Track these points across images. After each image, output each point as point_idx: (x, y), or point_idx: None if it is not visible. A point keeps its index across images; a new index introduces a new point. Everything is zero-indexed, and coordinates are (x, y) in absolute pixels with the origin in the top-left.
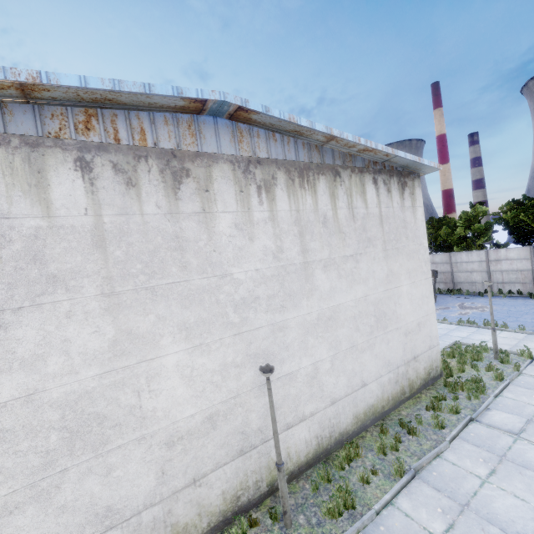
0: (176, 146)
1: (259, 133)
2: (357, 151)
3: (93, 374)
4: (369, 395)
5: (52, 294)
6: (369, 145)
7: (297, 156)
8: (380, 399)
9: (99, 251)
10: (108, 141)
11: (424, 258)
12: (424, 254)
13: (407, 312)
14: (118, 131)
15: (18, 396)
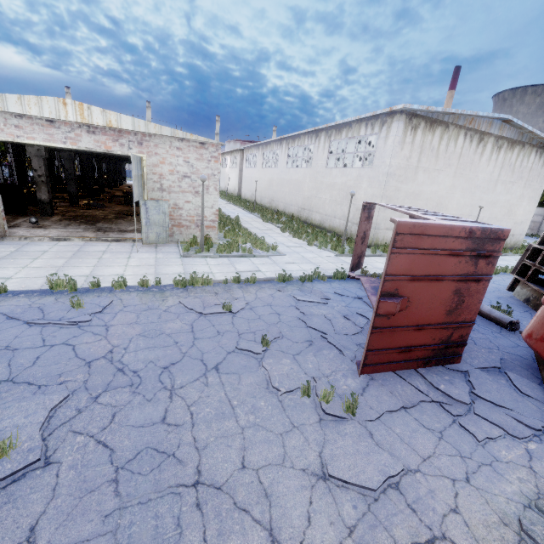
0: (484, 130)
1: (507, 126)
2: (537, 137)
3: (445, 192)
4: None
5: (447, 169)
6: (543, 137)
7: (514, 137)
8: None
9: (458, 160)
10: (472, 127)
11: (539, 193)
12: (540, 192)
13: (520, 214)
14: (475, 124)
15: (434, 191)
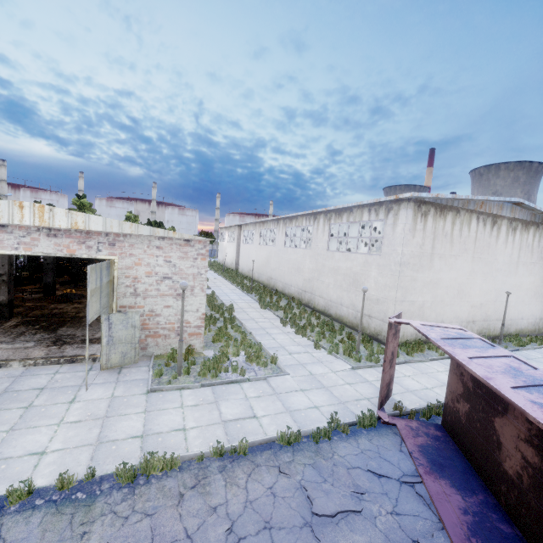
0: (496, 213)
1: (518, 208)
2: None
3: (465, 278)
4: (522, 324)
5: (464, 254)
6: None
7: (526, 218)
8: (525, 328)
9: (474, 244)
10: (483, 211)
11: None
12: None
13: None
14: (486, 208)
15: (454, 278)
